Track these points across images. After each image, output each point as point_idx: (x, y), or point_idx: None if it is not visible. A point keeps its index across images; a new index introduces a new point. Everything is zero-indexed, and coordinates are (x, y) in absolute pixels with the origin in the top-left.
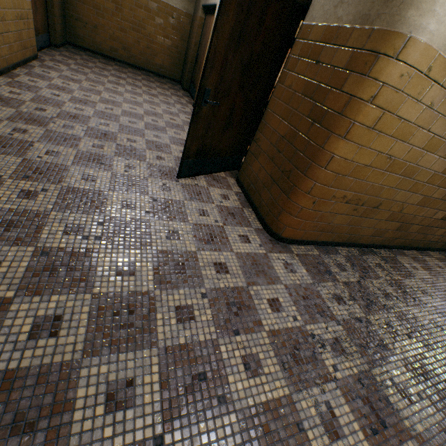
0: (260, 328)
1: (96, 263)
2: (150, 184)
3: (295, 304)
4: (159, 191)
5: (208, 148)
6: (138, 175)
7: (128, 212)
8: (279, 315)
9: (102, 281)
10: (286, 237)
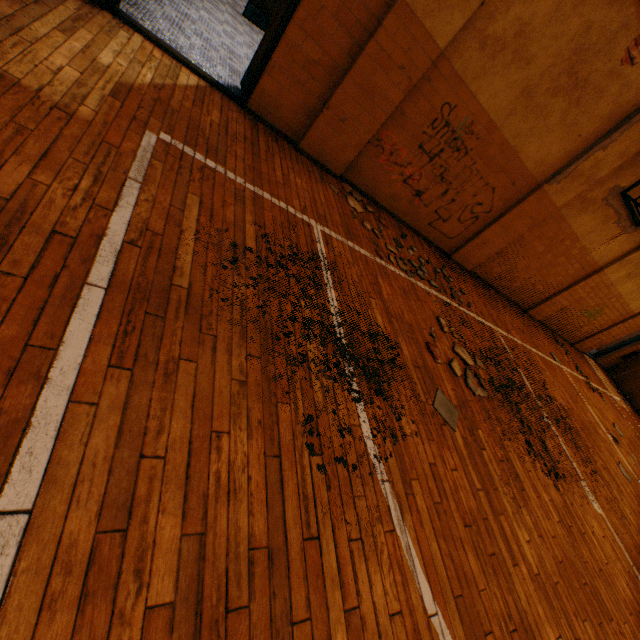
0: None
1: (204, 2)
2: (227, 7)
3: None
4: (231, 12)
5: (265, 7)
6: (221, 0)
7: (216, 4)
8: None
9: (206, 6)
10: None
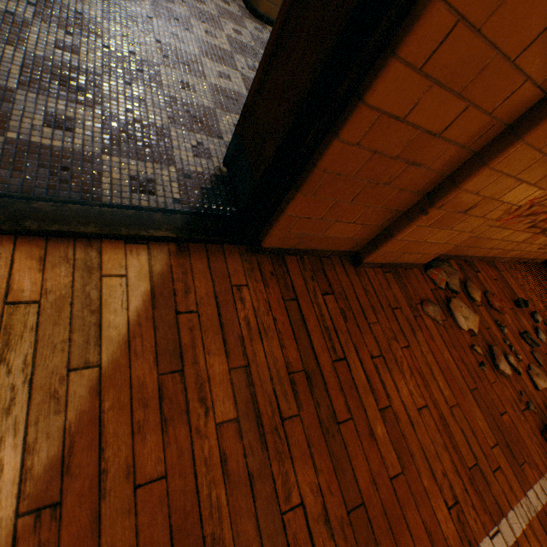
0: (222, 32)
1: None
2: None
3: (254, 41)
4: None
5: None
6: None
7: None
8: (238, 36)
9: None
10: (263, 14)
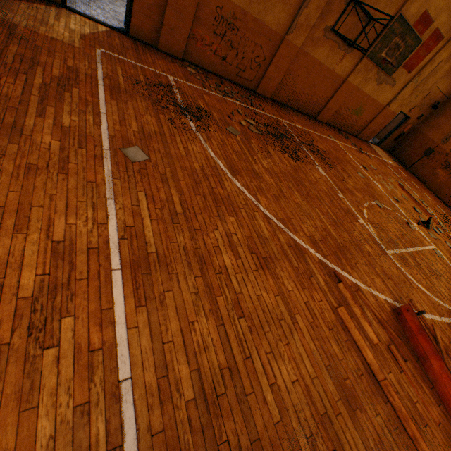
0: None
1: None
2: None
3: None
4: None
5: None
6: None
7: None
8: None
9: None
10: None
